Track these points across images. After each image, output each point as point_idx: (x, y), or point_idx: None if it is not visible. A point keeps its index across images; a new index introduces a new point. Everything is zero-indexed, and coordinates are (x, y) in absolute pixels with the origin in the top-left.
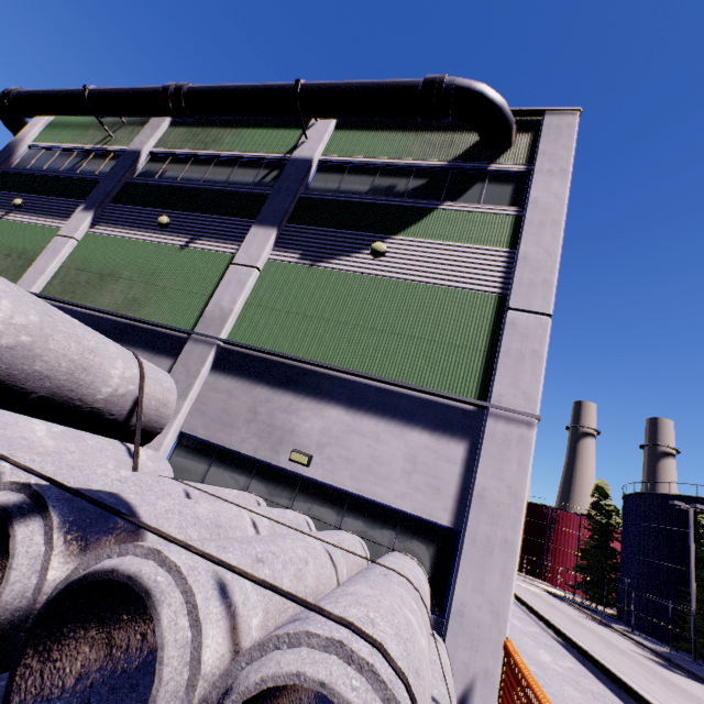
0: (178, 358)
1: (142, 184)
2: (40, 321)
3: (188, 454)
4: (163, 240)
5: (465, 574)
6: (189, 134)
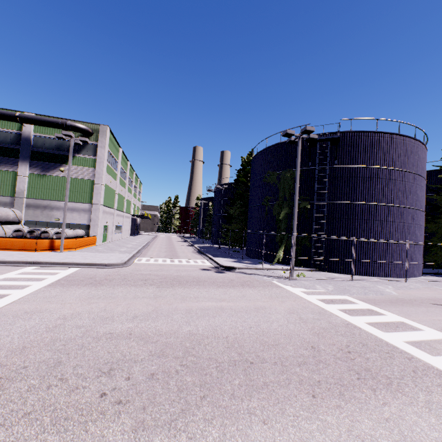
0: (14, 204)
1: None
2: None
3: (29, 224)
4: None
5: (91, 230)
6: None
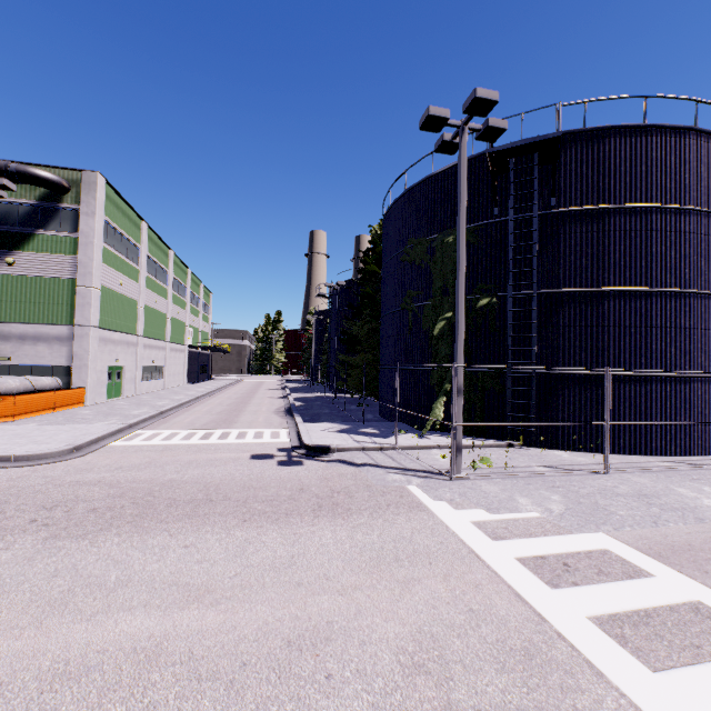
0: None
1: None
2: None
3: None
4: None
5: (75, 376)
6: None
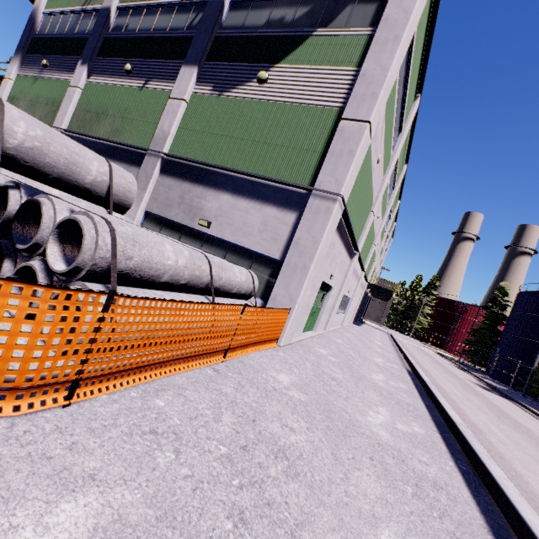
0: (141, 166)
1: (114, 38)
2: (43, 135)
3: (150, 223)
4: (129, 84)
5: (280, 282)
6: None
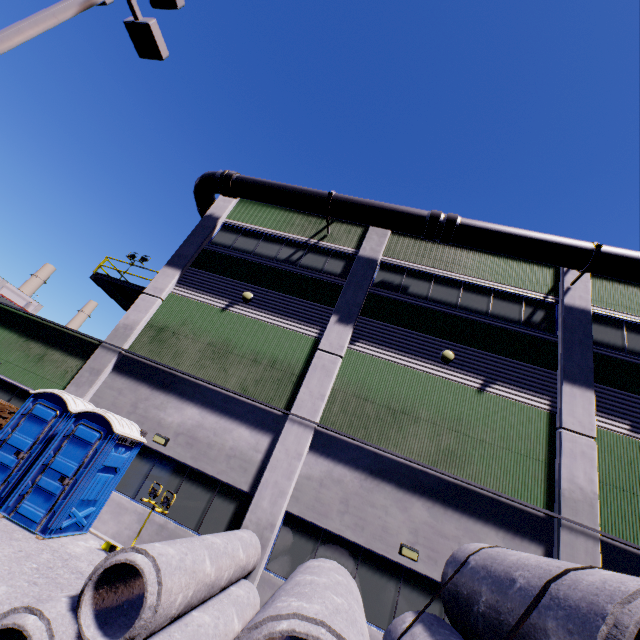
0: (560, 551)
1: (390, 298)
2: None
3: None
4: (450, 376)
5: None
6: (420, 248)
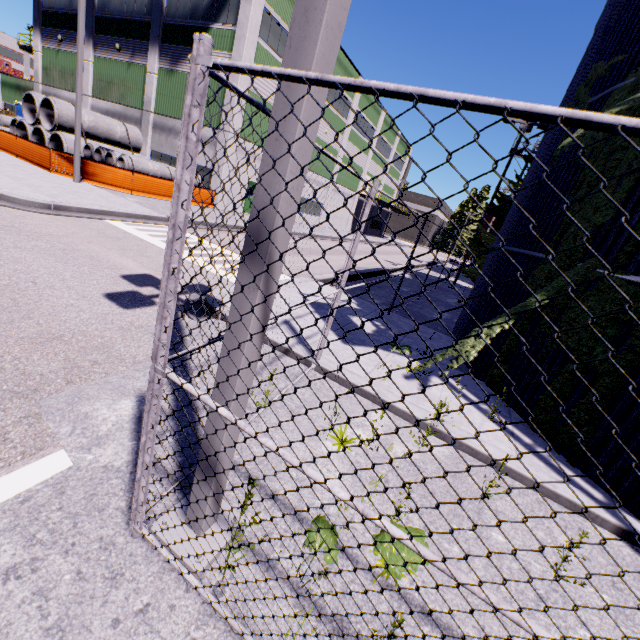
0: (142, 122)
1: (102, 18)
2: (95, 119)
3: (155, 157)
4: (122, 59)
5: (213, 180)
6: None
